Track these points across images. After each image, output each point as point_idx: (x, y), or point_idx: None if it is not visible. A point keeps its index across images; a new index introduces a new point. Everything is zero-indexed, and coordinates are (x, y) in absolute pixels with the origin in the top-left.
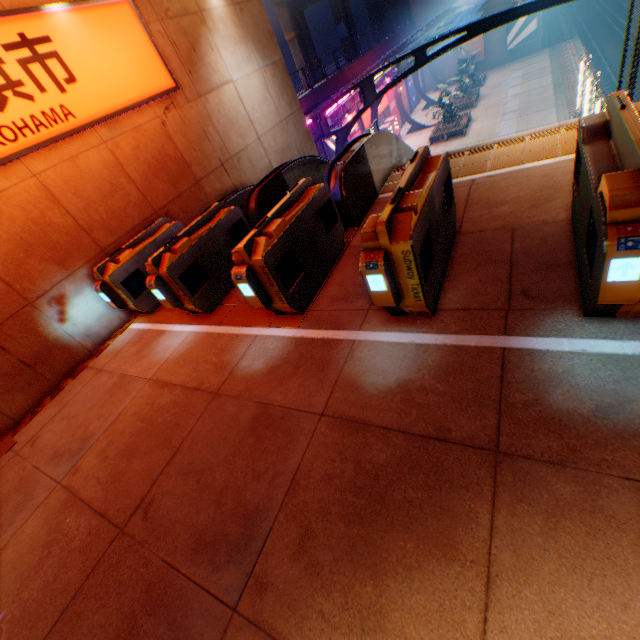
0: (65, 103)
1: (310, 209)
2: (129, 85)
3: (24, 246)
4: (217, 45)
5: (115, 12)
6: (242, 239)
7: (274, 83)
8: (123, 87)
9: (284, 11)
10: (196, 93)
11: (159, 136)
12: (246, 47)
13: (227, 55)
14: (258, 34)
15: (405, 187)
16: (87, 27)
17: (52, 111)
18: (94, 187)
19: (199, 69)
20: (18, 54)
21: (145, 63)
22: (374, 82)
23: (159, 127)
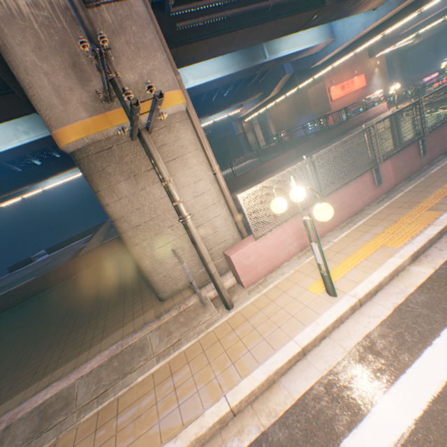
0: (352, 89)
1: (386, 97)
2: (359, 86)
3: (342, 106)
4: (373, 78)
5: (360, 77)
6: (372, 106)
7: (384, 84)
8: (358, 87)
9: (395, 55)
10: (367, 87)
11: (360, 94)
12: (379, 78)
13: (375, 80)
14: (383, 75)
15: (397, 92)
16: (357, 79)
17: (350, 90)
18: (350, 100)
19: (369, 83)
20: (350, 84)
21: (362, 83)
22: (423, 81)
23: (360, 93)
